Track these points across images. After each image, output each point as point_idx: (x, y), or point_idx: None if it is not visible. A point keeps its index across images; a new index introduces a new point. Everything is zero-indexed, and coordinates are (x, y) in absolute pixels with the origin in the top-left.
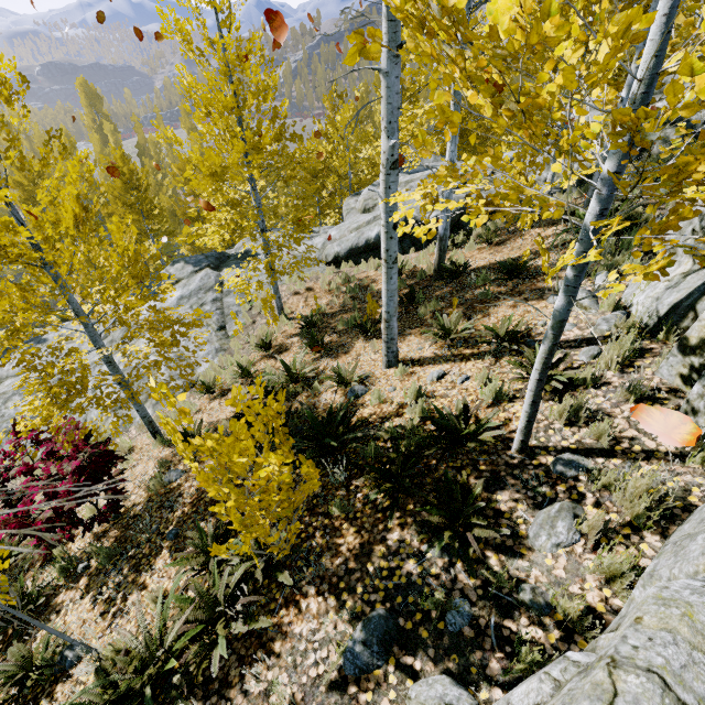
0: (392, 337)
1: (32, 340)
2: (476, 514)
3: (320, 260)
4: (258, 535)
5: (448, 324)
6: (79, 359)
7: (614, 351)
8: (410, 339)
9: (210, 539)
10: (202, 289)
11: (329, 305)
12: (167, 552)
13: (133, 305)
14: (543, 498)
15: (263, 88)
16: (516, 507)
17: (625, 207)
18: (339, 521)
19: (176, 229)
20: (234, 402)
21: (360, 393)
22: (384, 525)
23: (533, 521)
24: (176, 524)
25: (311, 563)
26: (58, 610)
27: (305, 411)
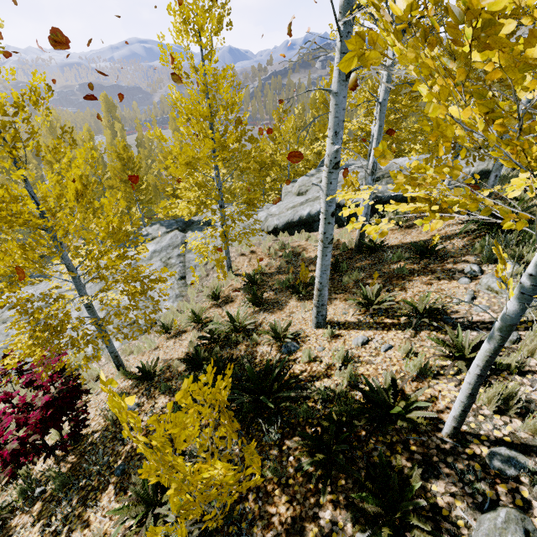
0: (323, 303)
1: (40, 276)
2: (416, 513)
3: (262, 229)
4: (195, 516)
5: (371, 294)
6: (63, 306)
7: (536, 341)
8: (336, 303)
9: (151, 487)
10: (170, 246)
11: (268, 266)
12: (113, 488)
13: (113, 264)
14: (483, 498)
15: (231, 103)
16: (453, 503)
17: (521, 206)
18: (272, 485)
19: (157, 199)
20: (184, 393)
21: (293, 349)
22: (316, 500)
23: (476, 527)
24: (124, 459)
25: (242, 531)
26: (11, 535)
27: (246, 366)
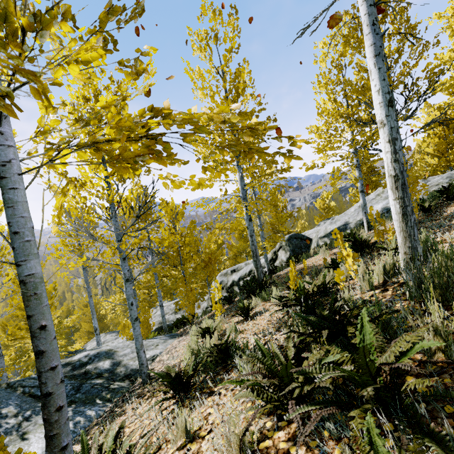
0: None
1: None
2: None
3: None
4: None
5: None
6: None
7: None
8: None
9: None
10: None
11: None
12: None
13: None
14: None
15: None
16: None
17: None
18: None
19: None
20: None
21: None
22: None
23: None
24: None
25: None
26: None
27: None
